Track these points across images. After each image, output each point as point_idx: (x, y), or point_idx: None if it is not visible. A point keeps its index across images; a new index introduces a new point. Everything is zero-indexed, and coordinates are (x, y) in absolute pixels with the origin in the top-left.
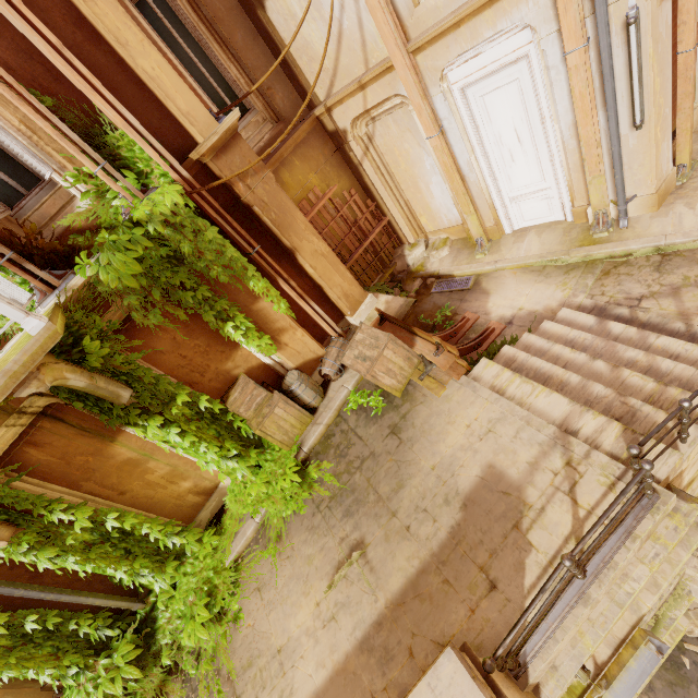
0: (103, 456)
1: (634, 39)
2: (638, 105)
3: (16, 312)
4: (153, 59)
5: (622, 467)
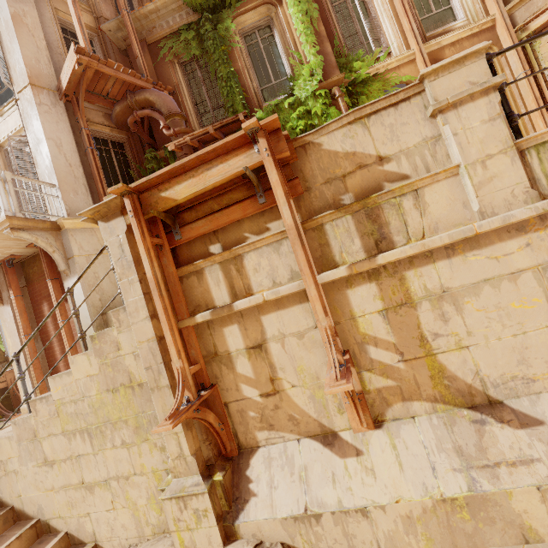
0: None
1: None
2: (4, 345)
3: None
4: None
5: None
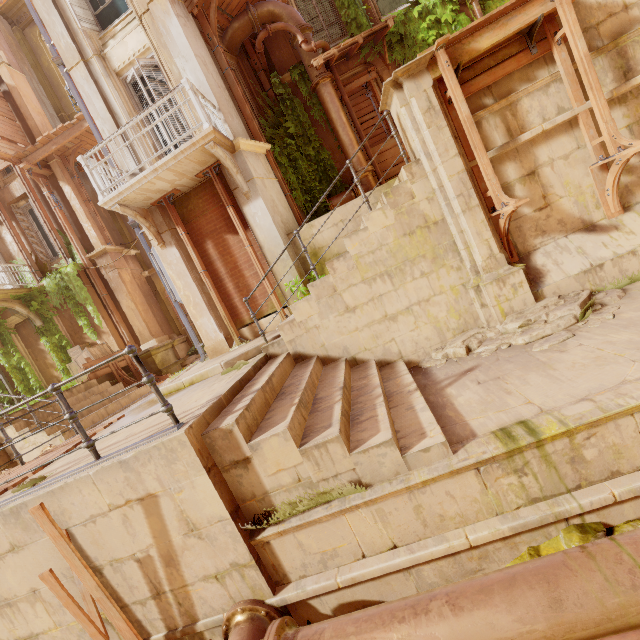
0: (37, 342)
1: (153, 261)
2: (169, 291)
3: None
4: (89, 227)
5: (1, 418)
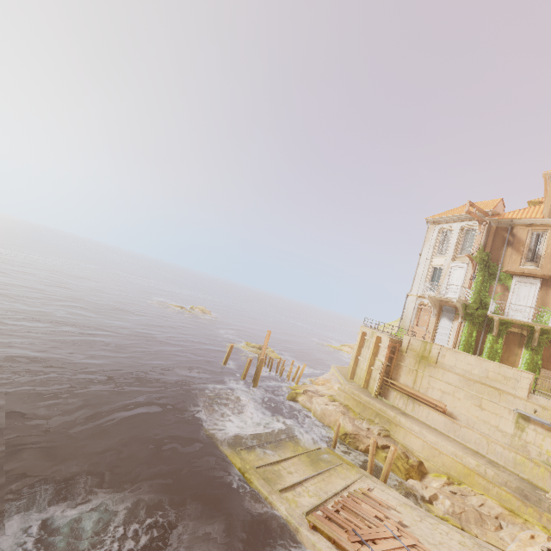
0: (513, 346)
1: None
2: None
3: (550, 323)
4: None
5: None
